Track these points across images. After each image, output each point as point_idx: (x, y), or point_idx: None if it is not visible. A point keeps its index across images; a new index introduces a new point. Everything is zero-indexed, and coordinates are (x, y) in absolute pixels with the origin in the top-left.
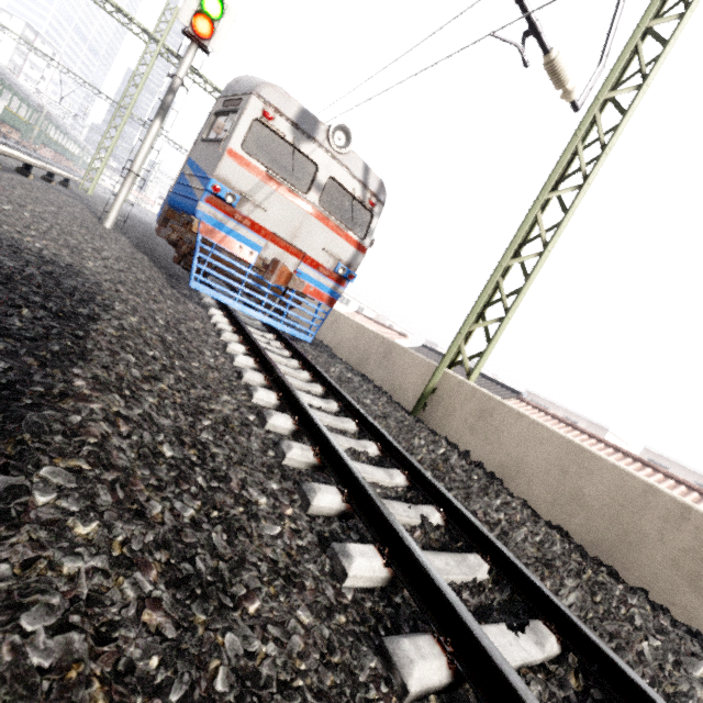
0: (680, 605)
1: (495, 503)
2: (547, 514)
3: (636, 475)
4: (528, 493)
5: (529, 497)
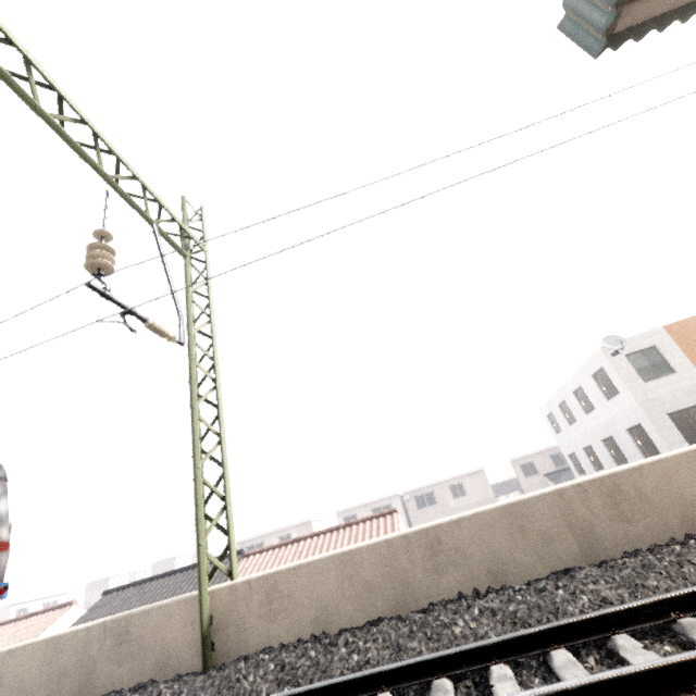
0: (444, 590)
1: (342, 650)
2: (364, 619)
3: (378, 540)
4: (344, 619)
5: (347, 620)
